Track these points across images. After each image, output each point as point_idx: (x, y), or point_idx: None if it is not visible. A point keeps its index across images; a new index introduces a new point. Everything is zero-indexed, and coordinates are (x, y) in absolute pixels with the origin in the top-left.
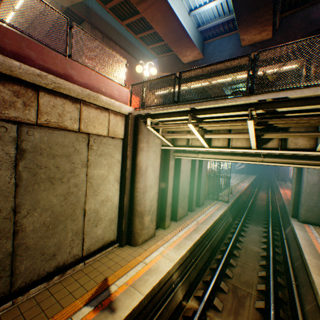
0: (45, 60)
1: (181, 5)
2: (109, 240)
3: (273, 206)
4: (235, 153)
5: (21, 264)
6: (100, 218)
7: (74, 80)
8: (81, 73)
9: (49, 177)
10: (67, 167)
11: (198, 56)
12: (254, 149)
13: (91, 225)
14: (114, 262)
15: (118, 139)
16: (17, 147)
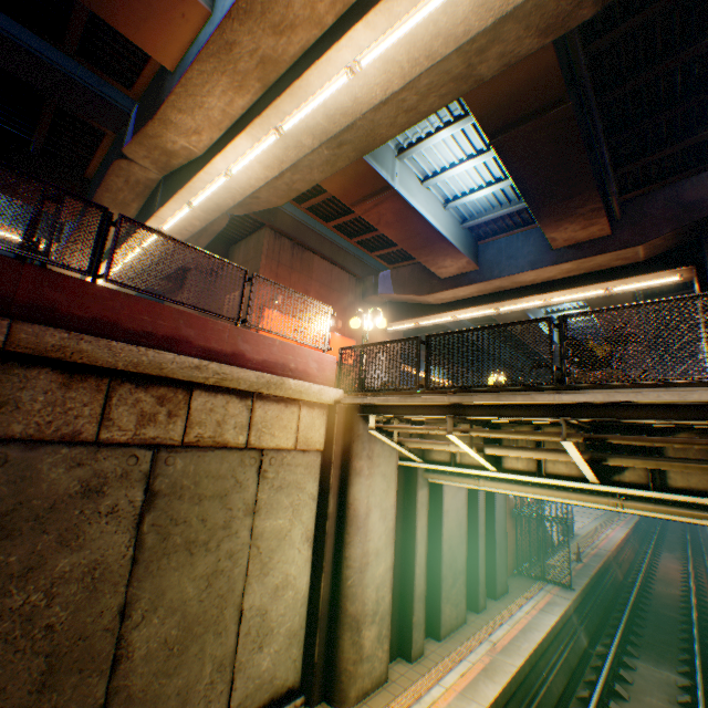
0: (207, 337)
1: (429, 196)
2: (284, 685)
3: (704, 602)
4: None
5: None
6: (269, 629)
7: (246, 358)
8: (259, 344)
9: (187, 541)
10: (219, 517)
11: (467, 266)
12: (596, 482)
13: (251, 646)
14: None
15: (314, 451)
16: (147, 488)
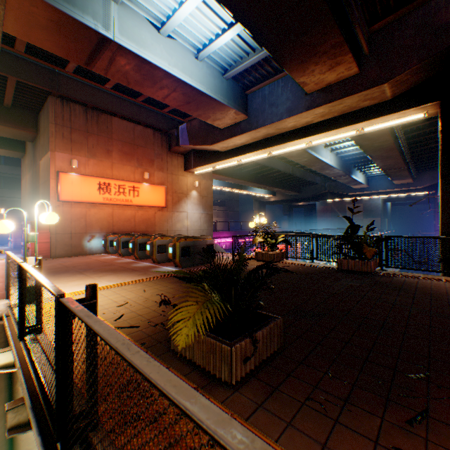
0: None
1: (174, 47)
2: None
3: None
4: None
5: None
6: None
7: None
8: None
9: None
10: None
11: (237, 116)
12: None
13: None
14: None
15: None
16: None
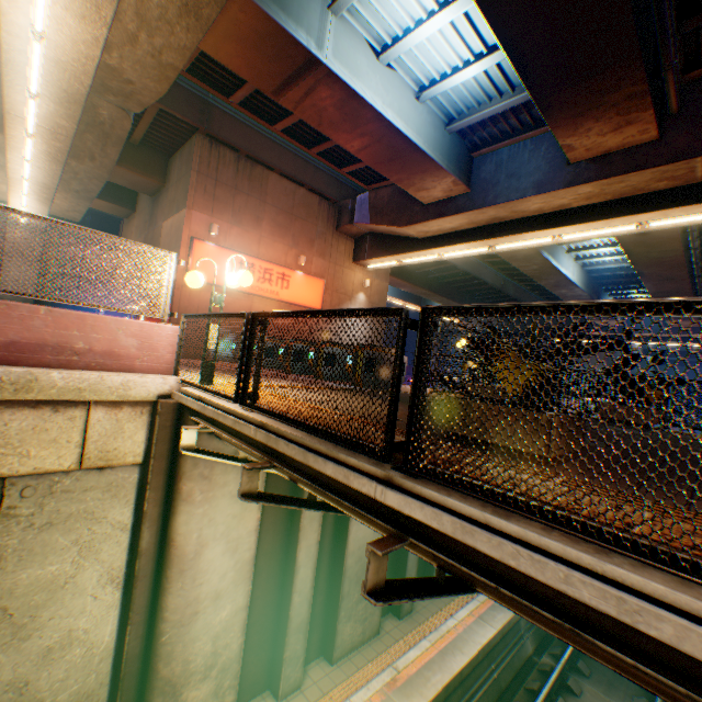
0: None
1: (392, 80)
2: None
3: None
4: None
5: None
6: (35, 701)
7: None
8: None
9: None
10: None
11: (454, 188)
12: None
13: None
14: None
15: (125, 465)
16: None
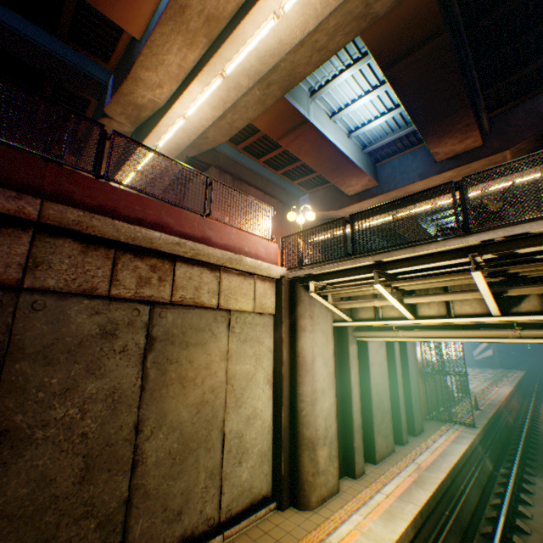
0: (182, 224)
1: (336, 129)
2: (259, 493)
3: None
4: (465, 325)
5: (136, 523)
6: (245, 449)
7: (212, 242)
8: (220, 232)
9: (179, 376)
10: (202, 360)
11: (369, 183)
12: (497, 315)
13: (233, 461)
14: (272, 539)
15: (268, 314)
16: (147, 335)
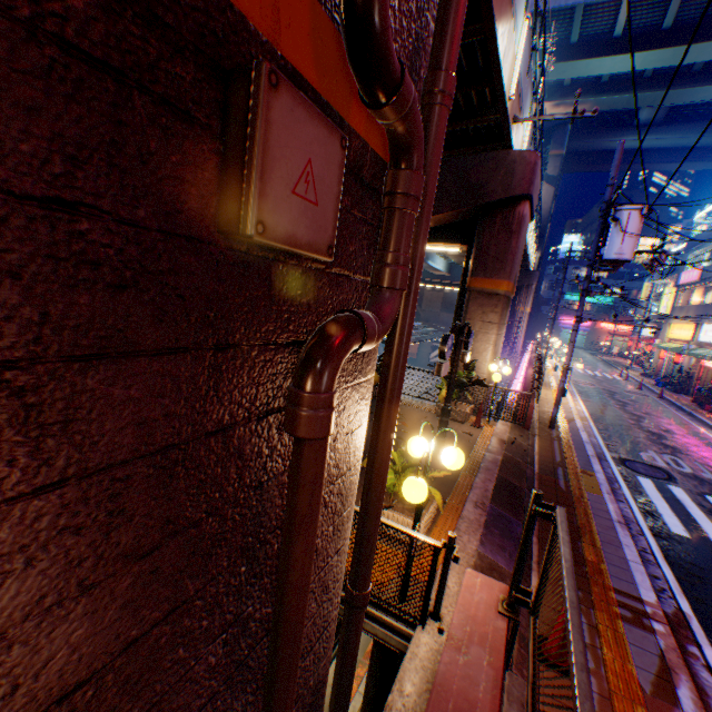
0: None
1: None
2: None
3: None
4: None
5: None
6: None
7: None
8: None
9: None
10: None
11: None
12: None
13: None
14: None
15: None
16: None
